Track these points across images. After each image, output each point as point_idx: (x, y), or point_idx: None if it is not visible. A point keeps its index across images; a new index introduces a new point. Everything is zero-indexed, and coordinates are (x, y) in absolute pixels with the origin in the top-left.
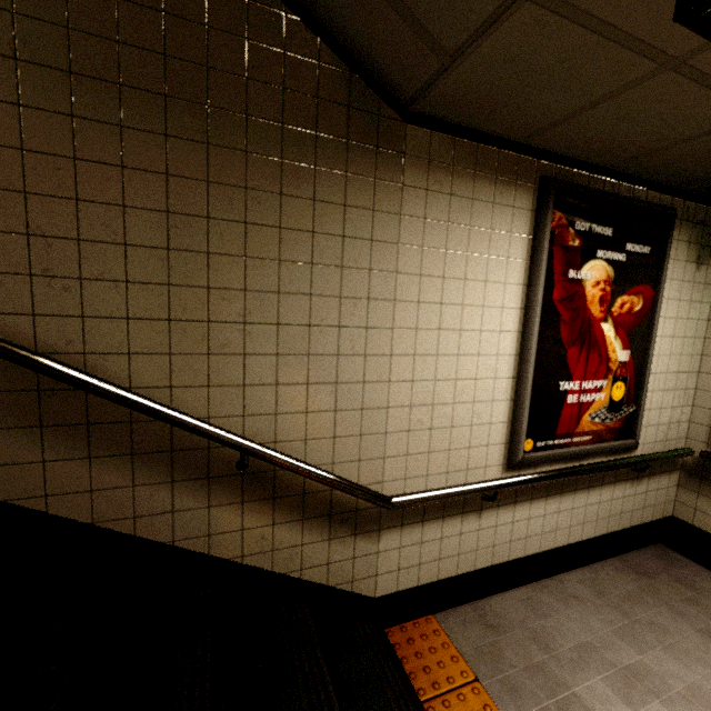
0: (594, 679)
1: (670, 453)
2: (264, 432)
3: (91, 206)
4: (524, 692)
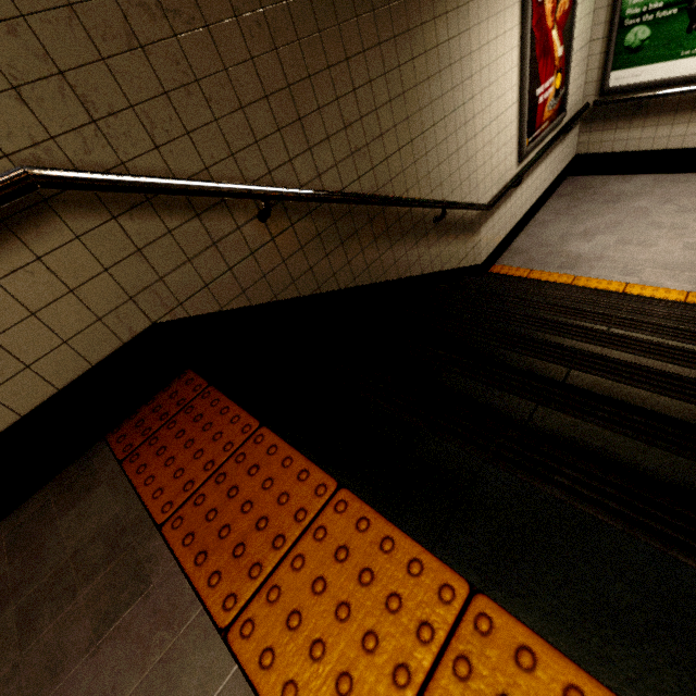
0: (572, 243)
1: (580, 112)
2: (438, 197)
3: (359, 91)
4: (551, 262)
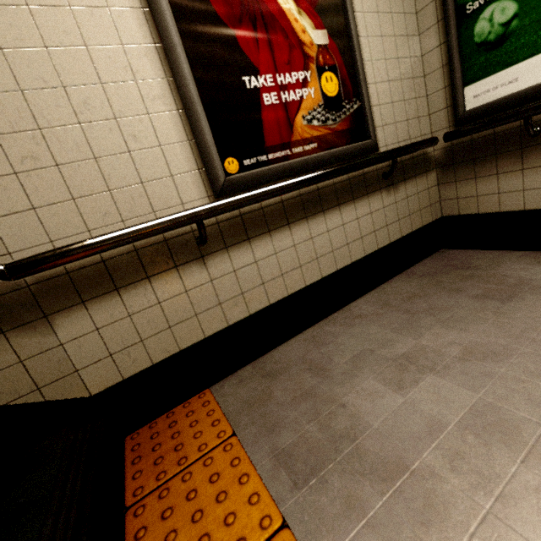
0: (366, 380)
1: (412, 144)
2: None
3: None
4: (285, 425)
